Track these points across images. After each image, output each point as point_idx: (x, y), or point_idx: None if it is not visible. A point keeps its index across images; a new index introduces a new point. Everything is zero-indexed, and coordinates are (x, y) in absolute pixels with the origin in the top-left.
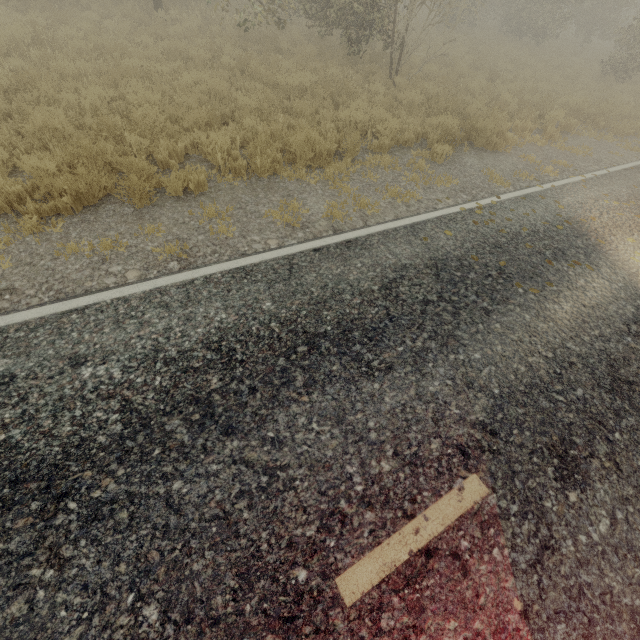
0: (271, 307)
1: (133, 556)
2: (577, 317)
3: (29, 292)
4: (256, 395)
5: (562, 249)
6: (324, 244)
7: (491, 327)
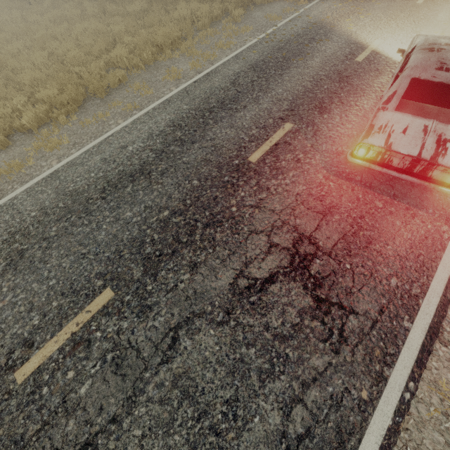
0: (187, 107)
1: (181, 175)
2: (322, 62)
3: (84, 141)
4: (197, 131)
5: (313, 37)
6: (197, 78)
7: (284, 79)
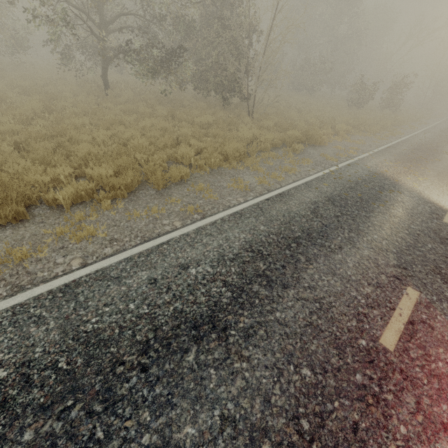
0: (264, 228)
1: (279, 349)
2: (407, 214)
3: (126, 239)
4: (286, 268)
5: (381, 186)
6: (269, 196)
7: (373, 223)
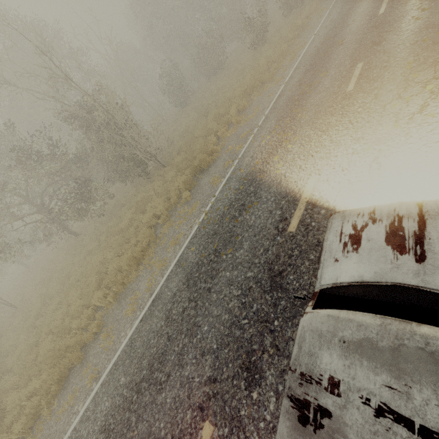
0: (124, 380)
1: None
2: (251, 248)
3: None
4: None
5: (243, 203)
6: (144, 313)
7: (211, 299)
